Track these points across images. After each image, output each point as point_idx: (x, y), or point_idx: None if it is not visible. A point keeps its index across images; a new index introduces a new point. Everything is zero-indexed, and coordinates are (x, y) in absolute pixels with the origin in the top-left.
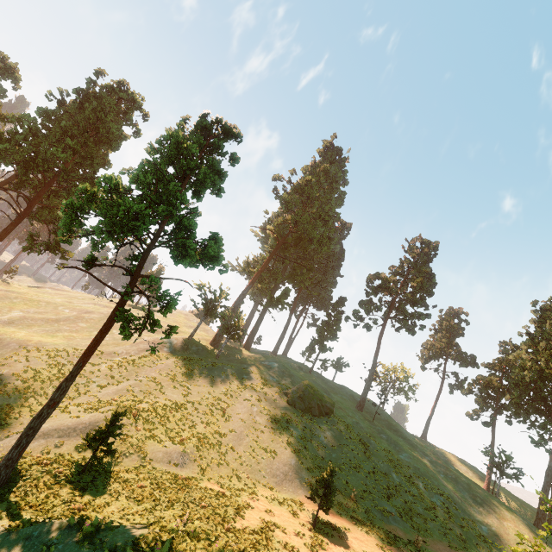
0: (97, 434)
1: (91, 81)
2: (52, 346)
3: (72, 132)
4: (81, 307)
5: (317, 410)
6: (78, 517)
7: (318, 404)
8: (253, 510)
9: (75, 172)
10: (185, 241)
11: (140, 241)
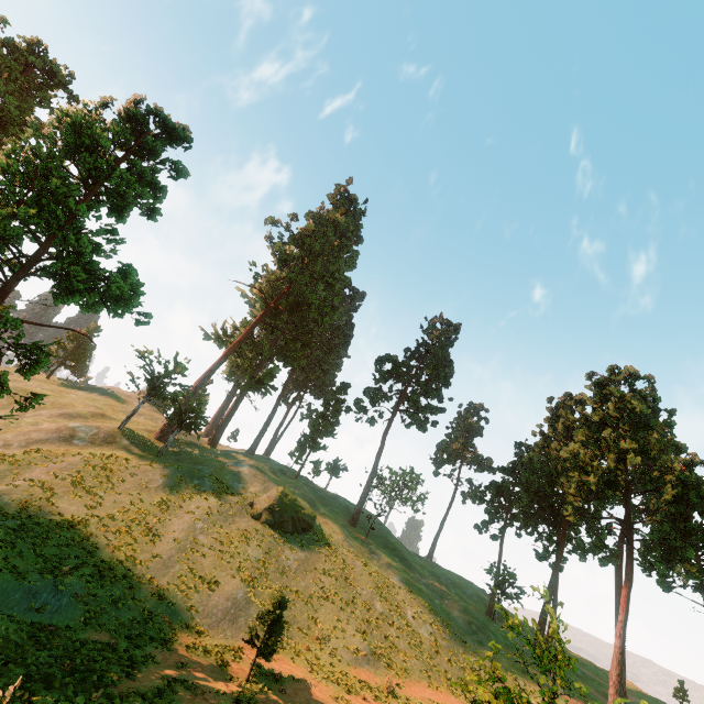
0: None
1: None
2: None
3: None
4: None
5: (291, 525)
6: None
7: (293, 517)
8: (156, 666)
9: None
10: (69, 267)
11: None
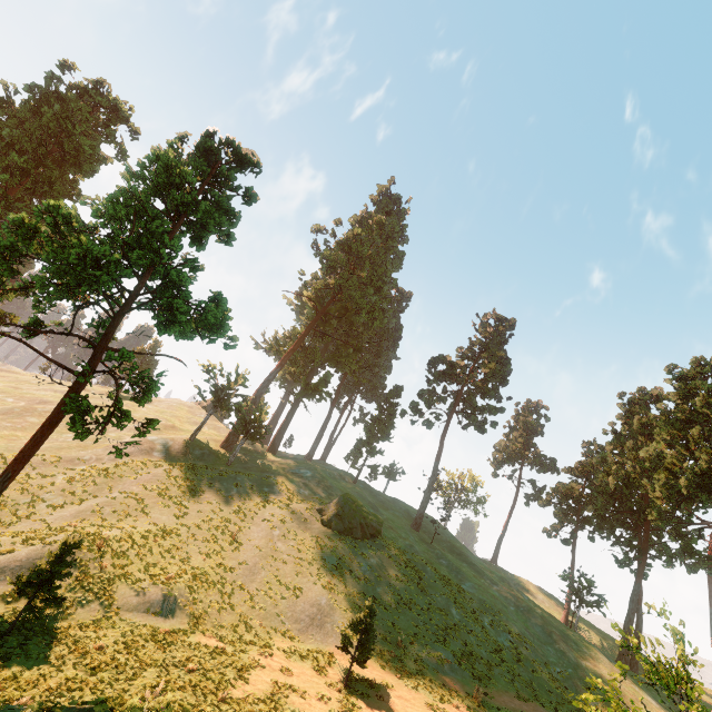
0: (33, 575)
1: (54, 76)
2: None
3: (20, 145)
4: (33, 395)
5: (360, 531)
6: None
7: (362, 523)
8: (263, 669)
9: (26, 202)
10: (173, 301)
11: (108, 301)
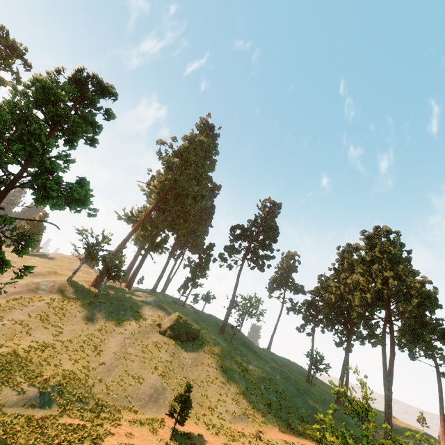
0: None
1: None
2: None
3: None
4: None
5: (185, 336)
6: None
7: (186, 331)
8: (112, 436)
9: None
10: (46, 182)
11: None
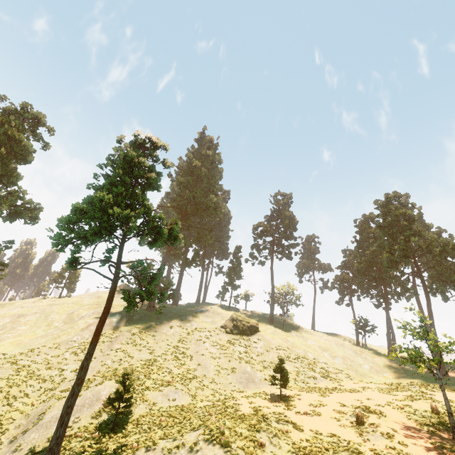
0: (117, 395)
1: None
2: (6, 354)
3: None
4: (10, 313)
5: (248, 330)
6: (139, 450)
7: (248, 326)
8: (241, 405)
9: None
10: (159, 229)
11: (117, 237)
